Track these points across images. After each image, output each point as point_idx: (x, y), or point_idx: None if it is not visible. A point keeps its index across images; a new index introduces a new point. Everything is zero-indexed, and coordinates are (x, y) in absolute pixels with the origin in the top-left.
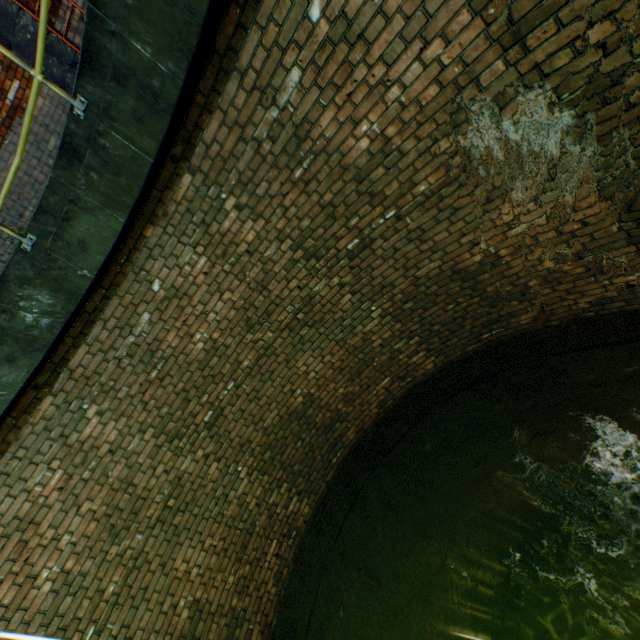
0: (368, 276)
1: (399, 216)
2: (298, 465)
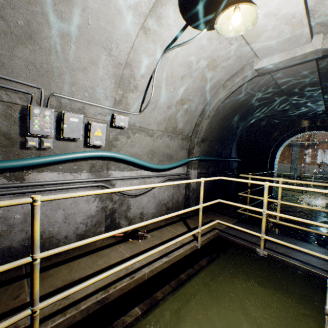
0: None
1: None
2: None
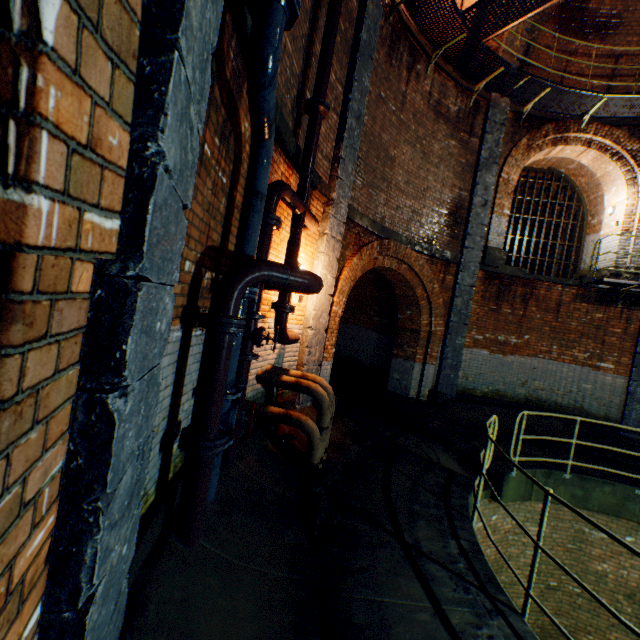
0: None
1: None
2: None
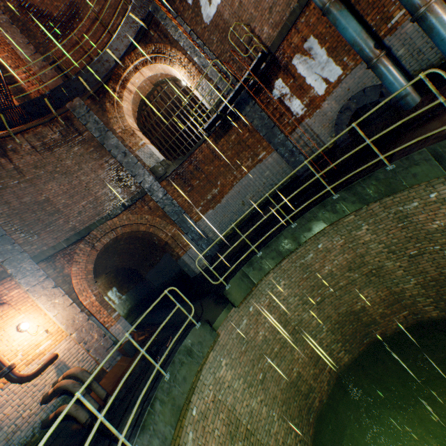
0: (415, 265)
1: (441, 248)
2: (347, 335)
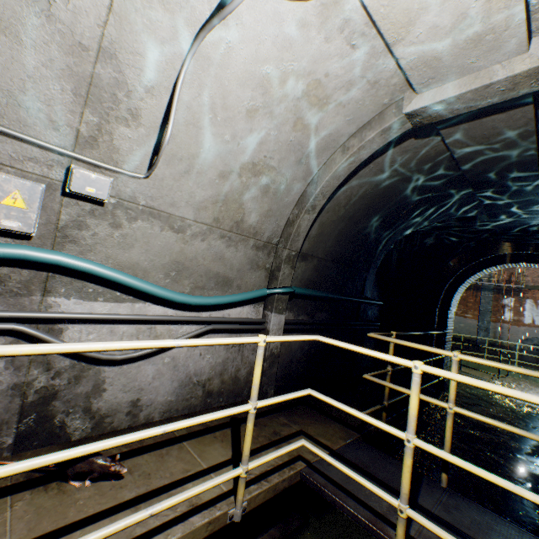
0: None
1: None
2: None
